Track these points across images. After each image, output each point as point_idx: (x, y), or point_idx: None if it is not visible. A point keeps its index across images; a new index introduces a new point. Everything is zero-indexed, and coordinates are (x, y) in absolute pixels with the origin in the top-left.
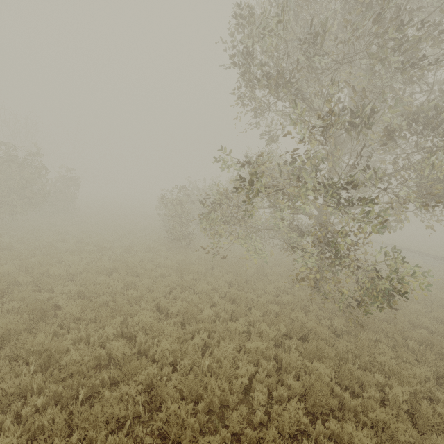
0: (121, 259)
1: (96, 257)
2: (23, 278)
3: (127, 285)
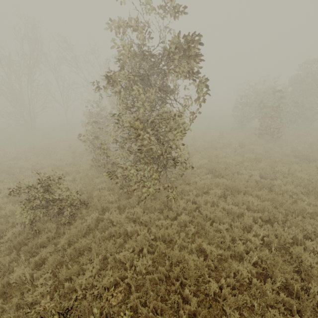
0: (249, 151)
1: (232, 150)
2: (220, 166)
3: (278, 170)
